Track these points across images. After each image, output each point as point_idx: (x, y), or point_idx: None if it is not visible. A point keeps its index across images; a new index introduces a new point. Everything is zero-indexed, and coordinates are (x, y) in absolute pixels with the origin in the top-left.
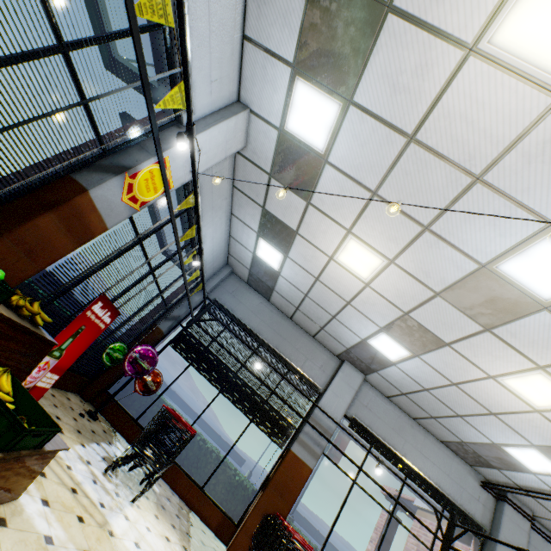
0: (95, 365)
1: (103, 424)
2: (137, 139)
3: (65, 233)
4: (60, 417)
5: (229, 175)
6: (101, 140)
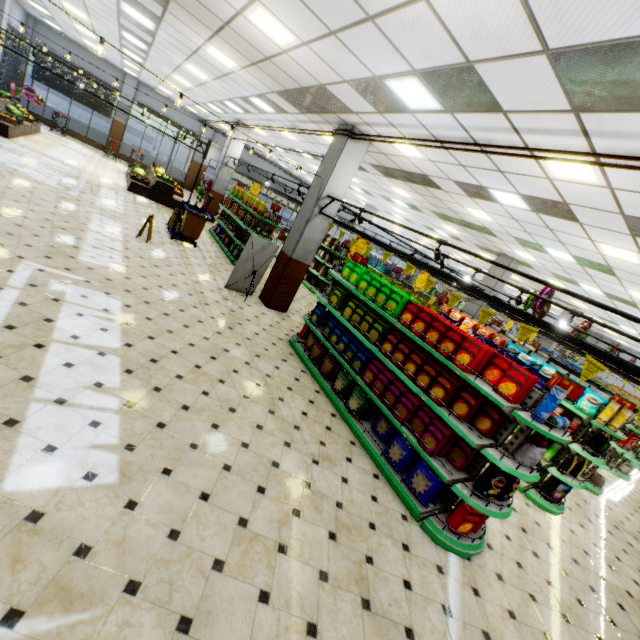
0: None
1: None
2: None
3: None
4: None
5: None
6: None
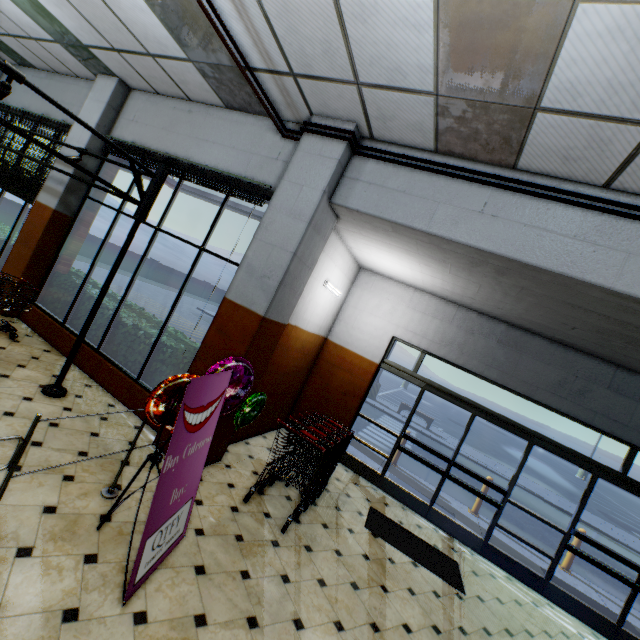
0: None
1: None
2: None
3: None
4: None
5: None
6: None
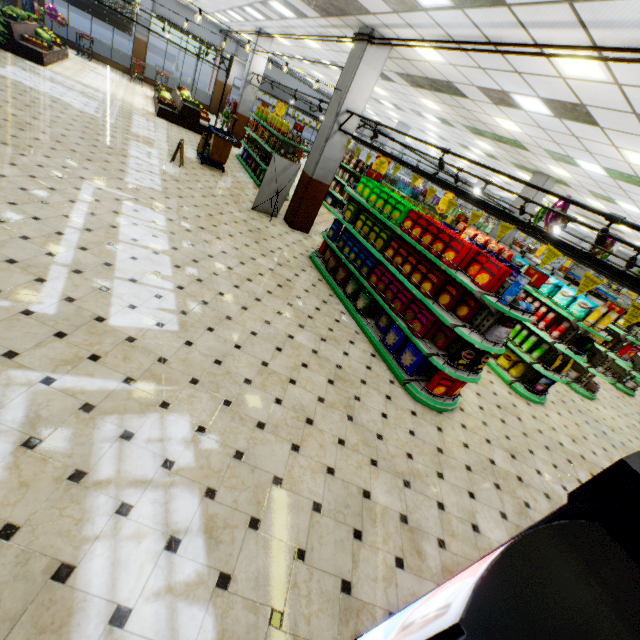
0: None
1: None
2: None
3: None
4: None
5: None
6: None
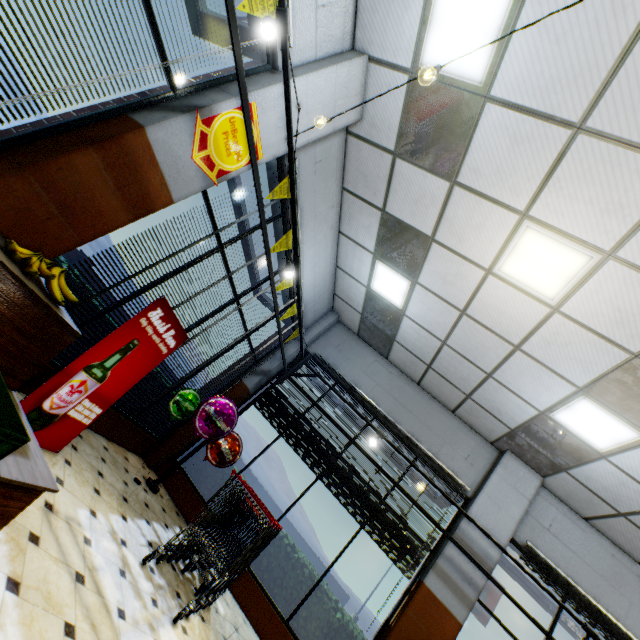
0: (161, 418)
1: (165, 501)
2: (217, 80)
3: (114, 192)
4: (104, 475)
5: (337, 170)
6: (168, 69)
